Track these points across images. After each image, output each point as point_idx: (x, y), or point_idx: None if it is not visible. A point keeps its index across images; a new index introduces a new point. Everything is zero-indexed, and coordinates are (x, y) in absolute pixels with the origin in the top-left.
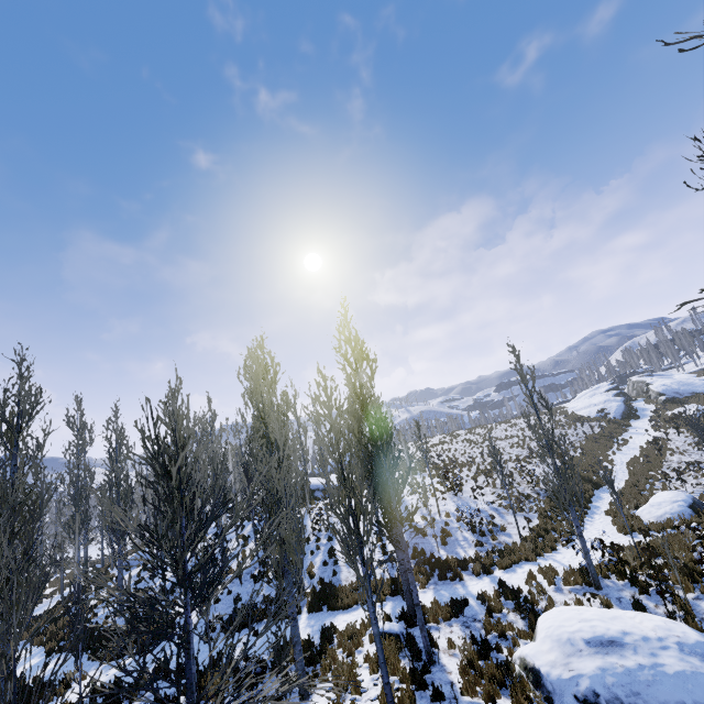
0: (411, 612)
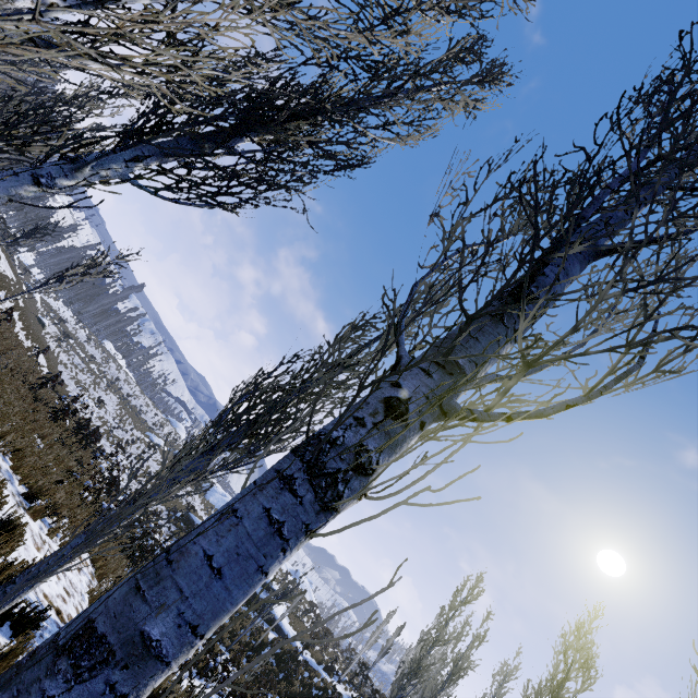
0: None
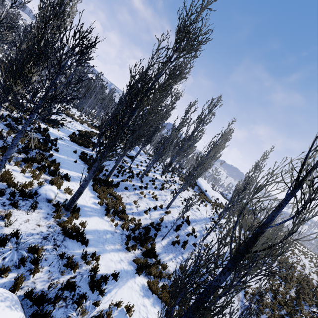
0: (67, 204)
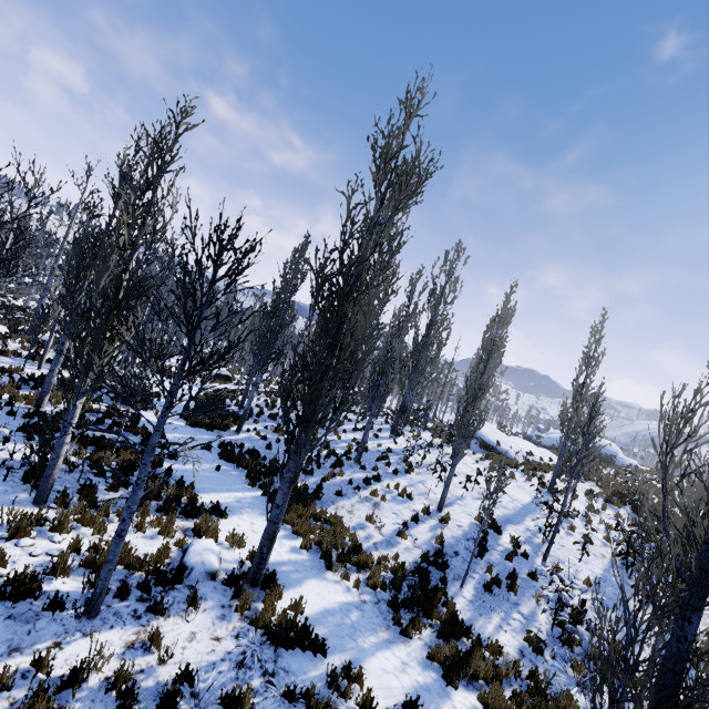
0: (250, 572)
